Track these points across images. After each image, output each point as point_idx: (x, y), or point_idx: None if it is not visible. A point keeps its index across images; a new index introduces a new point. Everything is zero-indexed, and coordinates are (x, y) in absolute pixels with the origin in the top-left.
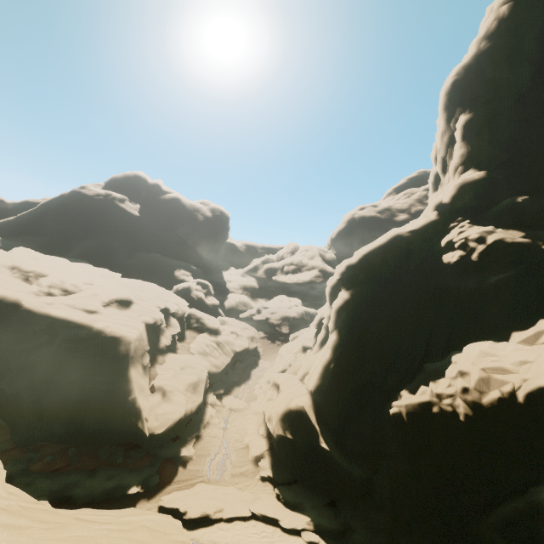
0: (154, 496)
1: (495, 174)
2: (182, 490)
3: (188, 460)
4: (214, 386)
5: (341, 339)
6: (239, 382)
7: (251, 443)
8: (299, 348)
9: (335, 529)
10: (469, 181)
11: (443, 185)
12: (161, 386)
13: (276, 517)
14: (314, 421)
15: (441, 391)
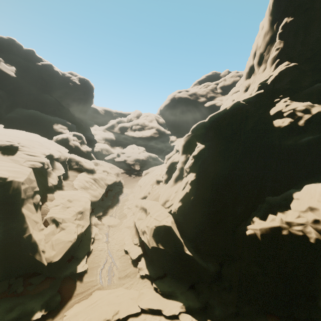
0: (57, 314)
1: (303, 67)
2: (81, 301)
3: (83, 274)
4: (95, 210)
5: (198, 179)
6: (112, 205)
7: (129, 251)
8: (154, 181)
9: (199, 307)
10: (289, 69)
11: (256, 74)
12: (53, 220)
13: (160, 308)
14: (179, 235)
15: (292, 220)
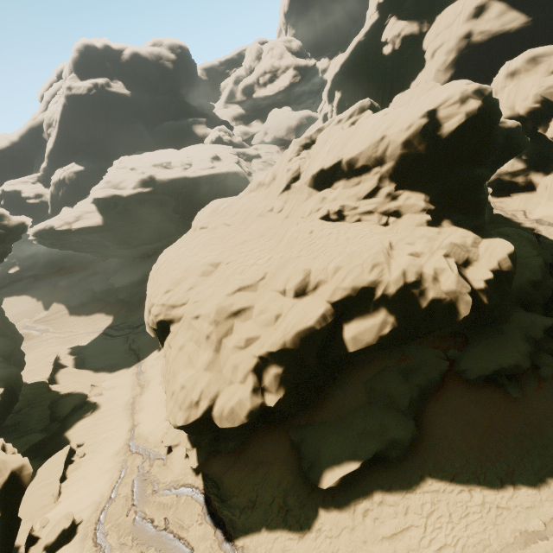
0: None
1: None
2: None
3: None
4: None
5: None
6: None
7: None
8: None
9: None
10: None
11: None
12: None
13: None
14: None
15: None
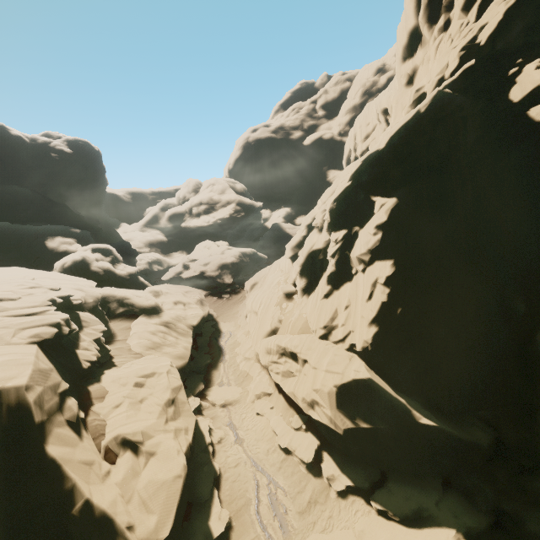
0: None
1: None
2: None
3: (227, 535)
4: (188, 384)
5: (402, 270)
6: (213, 363)
7: (293, 448)
8: (279, 296)
9: (488, 526)
10: (524, 1)
11: (427, 44)
12: (122, 441)
13: None
14: (392, 392)
15: None
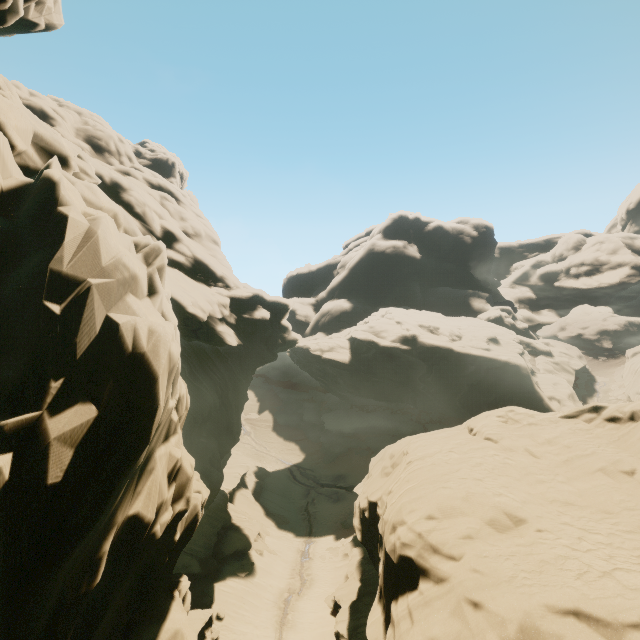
0: None
1: None
2: None
3: None
4: None
5: None
6: (588, 396)
7: None
8: None
9: None
10: None
11: None
12: (552, 396)
13: None
14: None
15: None
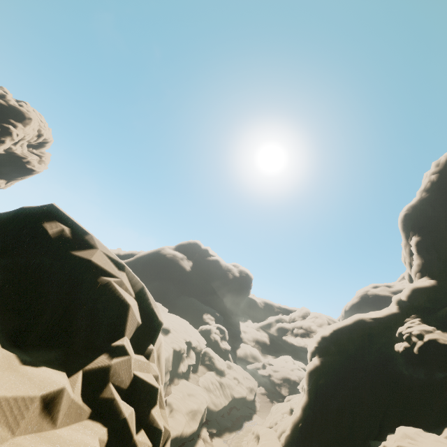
0: None
1: (444, 284)
2: None
3: None
4: (209, 423)
5: (309, 401)
6: (231, 429)
7: None
8: (288, 409)
9: None
10: (420, 286)
11: None
12: (171, 402)
13: None
14: None
15: None
